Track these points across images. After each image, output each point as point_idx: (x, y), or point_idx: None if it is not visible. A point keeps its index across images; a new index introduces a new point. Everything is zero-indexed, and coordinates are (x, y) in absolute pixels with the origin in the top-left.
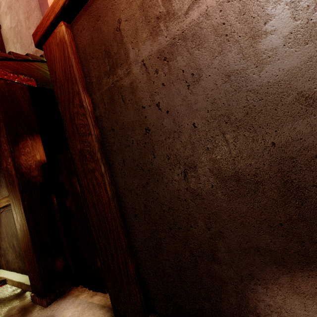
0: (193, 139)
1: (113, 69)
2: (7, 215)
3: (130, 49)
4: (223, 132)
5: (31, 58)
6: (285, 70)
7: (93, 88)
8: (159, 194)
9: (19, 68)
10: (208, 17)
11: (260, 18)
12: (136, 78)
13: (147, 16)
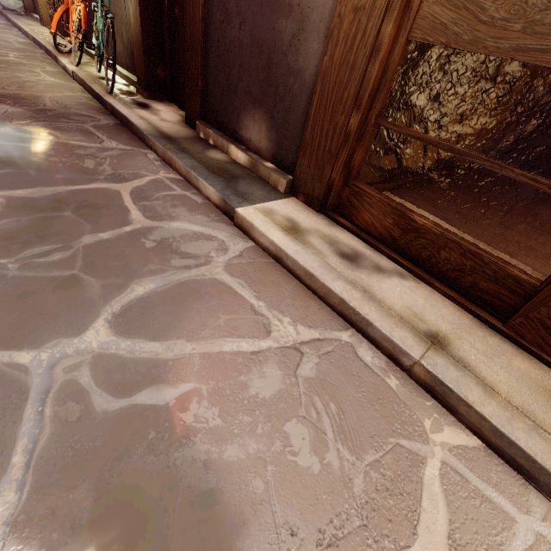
0: None
1: None
2: None
3: None
4: (262, 5)
5: None
6: None
7: None
8: (226, 35)
9: None
10: None
11: None
12: None
13: None
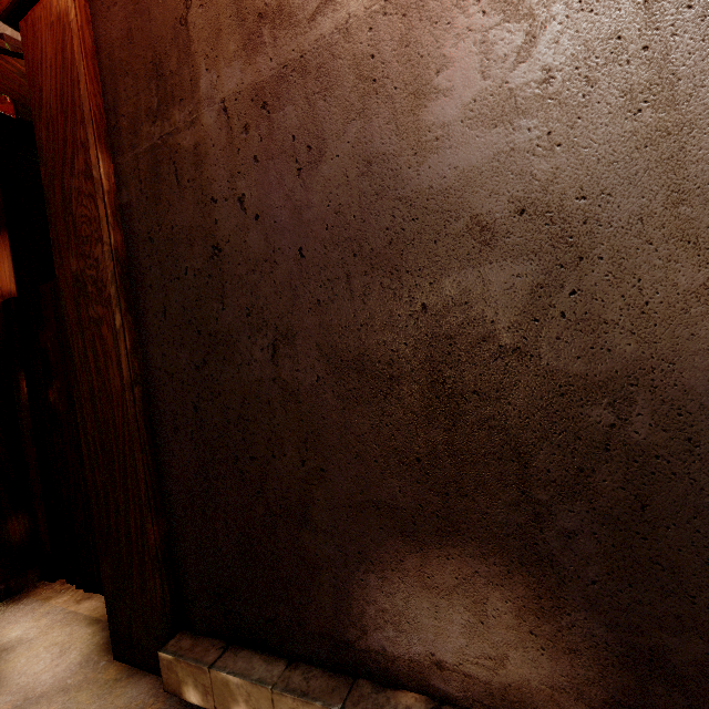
0: (296, 280)
1: (165, 106)
2: None
3: (202, 71)
4: (348, 274)
5: (12, 46)
6: (457, 169)
7: (121, 142)
8: (225, 386)
9: None
10: (349, 36)
11: (432, 60)
12: (208, 135)
13: (242, 7)
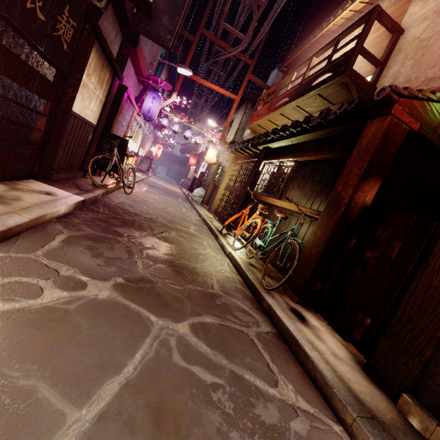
0: None
1: None
2: (290, 218)
3: None
4: None
5: (435, 97)
6: None
7: None
8: None
9: (415, 108)
10: None
11: None
12: None
13: None
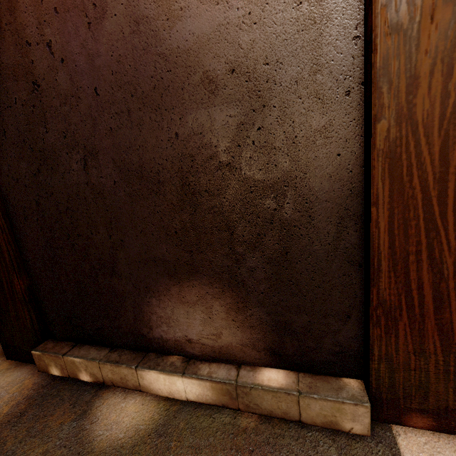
0: (95, 112)
1: None
2: None
3: None
4: (129, 110)
5: None
6: (194, 34)
7: None
8: (55, 188)
9: None
10: None
11: None
12: None
13: None
